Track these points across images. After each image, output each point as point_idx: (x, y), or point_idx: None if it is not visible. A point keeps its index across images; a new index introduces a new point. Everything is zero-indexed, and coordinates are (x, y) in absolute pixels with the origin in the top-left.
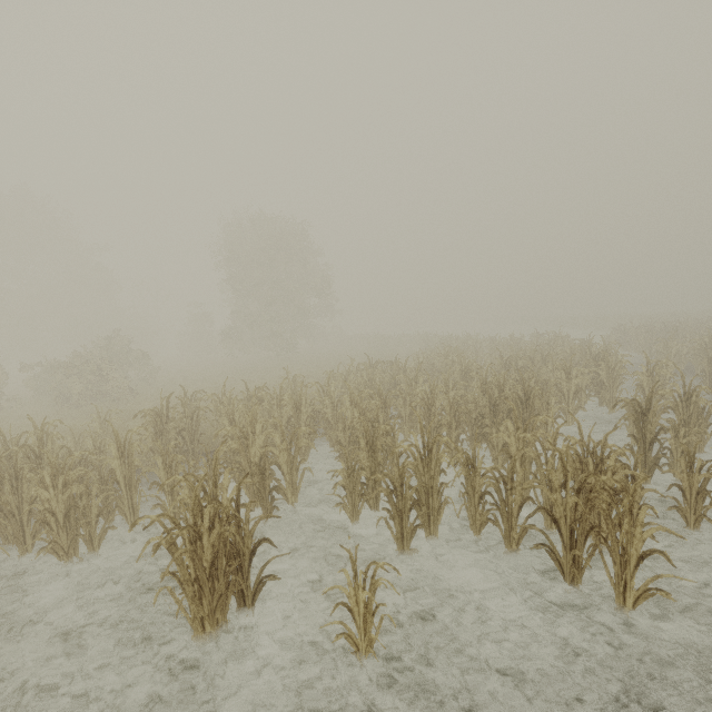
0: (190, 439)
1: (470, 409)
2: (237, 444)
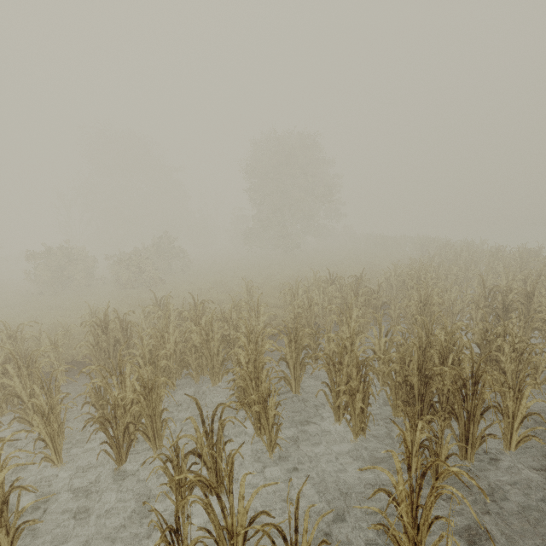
0: (127, 347)
1: (395, 370)
2: (103, 382)
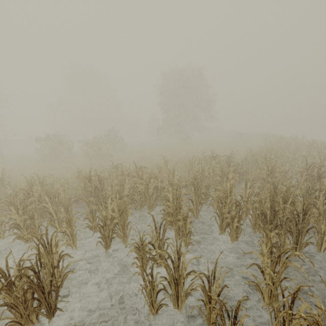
0: (101, 191)
1: (256, 207)
2: (97, 207)
